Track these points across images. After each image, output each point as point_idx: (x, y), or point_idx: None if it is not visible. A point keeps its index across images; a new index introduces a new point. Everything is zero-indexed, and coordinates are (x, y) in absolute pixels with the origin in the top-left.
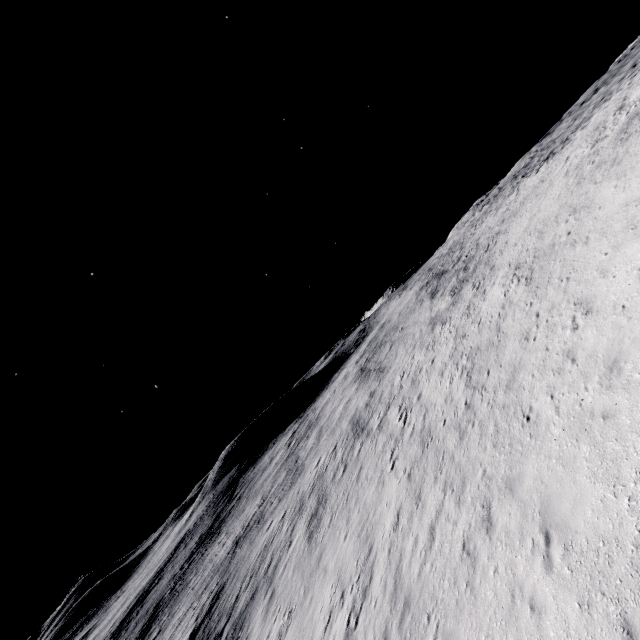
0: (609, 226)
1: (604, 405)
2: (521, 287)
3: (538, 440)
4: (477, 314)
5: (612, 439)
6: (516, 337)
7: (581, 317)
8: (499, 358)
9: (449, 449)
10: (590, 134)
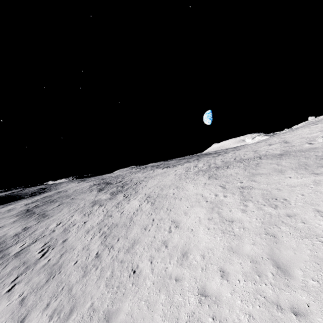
0: (190, 198)
1: (177, 273)
2: (148, 205)
3: (137, 287)
4: (122, 208)
5: (178, 293)
6: (140, 226)
7: (174, 228)
8: (127, 233)
9: (71, 282)
10: (185, 168)
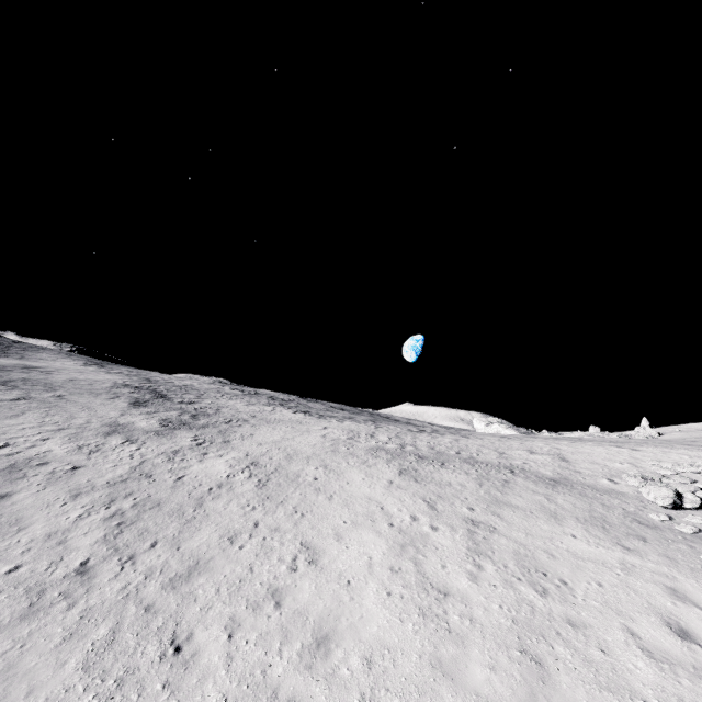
0: (353, 503)
1: (296, 689)
2: (251, 484)
3: (176, 697)
4: (184, 467)
5: None
6: (220, 529)
7: (304, 562)
8: (183, 537)
9: None
10: (347, 430)
